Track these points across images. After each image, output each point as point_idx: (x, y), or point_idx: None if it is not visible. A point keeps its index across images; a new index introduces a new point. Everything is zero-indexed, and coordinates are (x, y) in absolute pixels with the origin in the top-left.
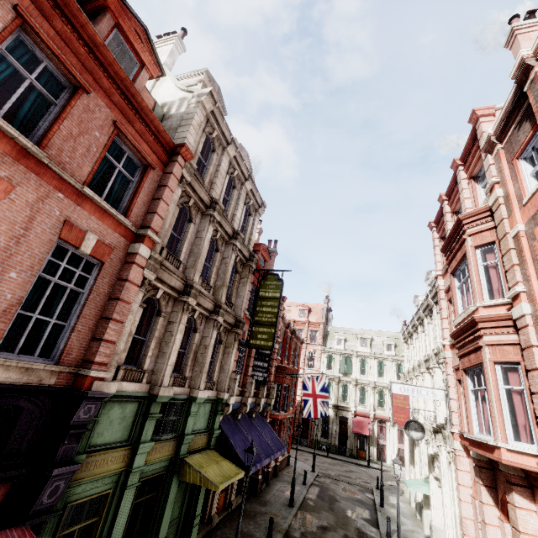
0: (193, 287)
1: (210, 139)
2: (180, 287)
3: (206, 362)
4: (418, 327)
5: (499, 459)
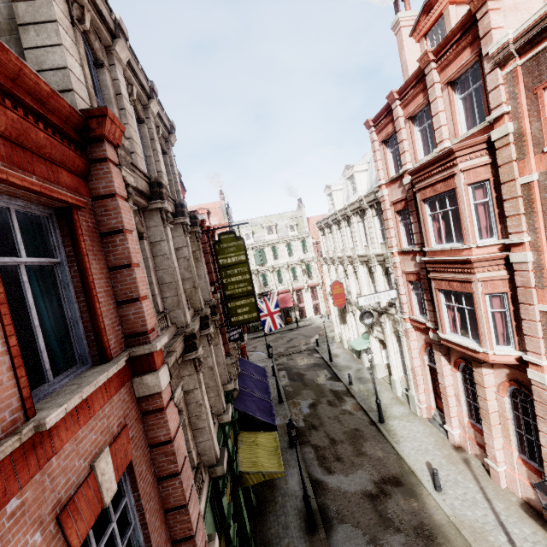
0: (195, 334)
1: None
2: (182, 348)
3: (219, 383)
4: (341, 222)
5: (486, 360)
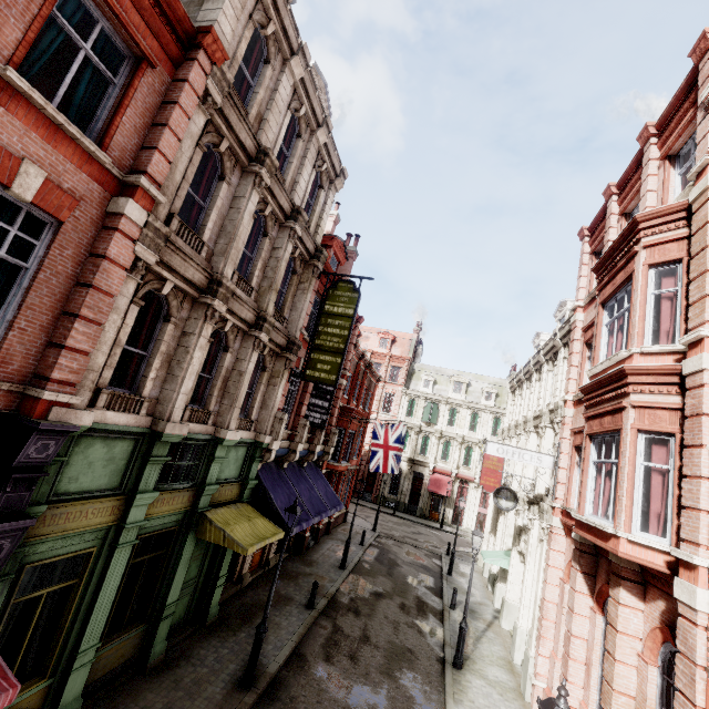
0: (222, 284)
1: (262, 39)
2: (201, 283)
3: (240, 394)
4: (533, 374)
5: (615, 550)
